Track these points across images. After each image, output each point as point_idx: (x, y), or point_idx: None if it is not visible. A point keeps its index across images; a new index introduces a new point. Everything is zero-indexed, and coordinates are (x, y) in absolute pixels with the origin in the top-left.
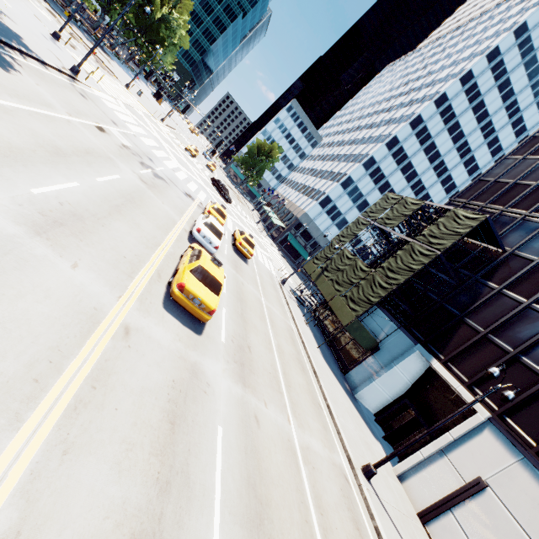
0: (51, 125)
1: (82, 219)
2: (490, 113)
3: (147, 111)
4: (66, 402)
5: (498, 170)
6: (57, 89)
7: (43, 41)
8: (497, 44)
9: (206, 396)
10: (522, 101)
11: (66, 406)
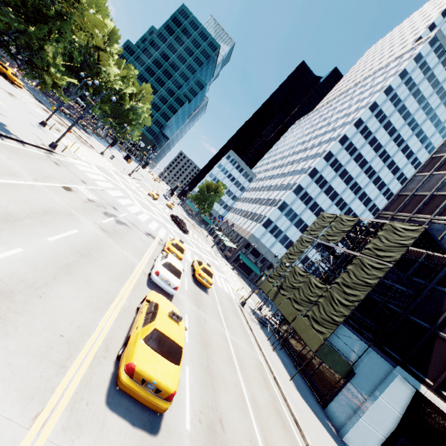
0: (10, 191)
1: (10, 295)
2: (383, 144)
3: (117, 169)
4: None
5: (412, 185)
6: (30, 161)
7: (29, 127)
8: (374, 100)
9: None
10: (404, 134)
11: None
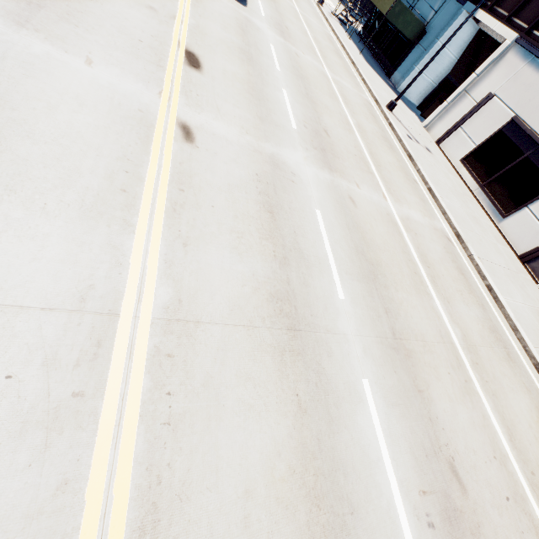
0: None
1: None
2: None
3: None
4: (189, 3)
5: None
6: None
7: None
8: None
9: (259, 32)
10: None
11: (190, 4)
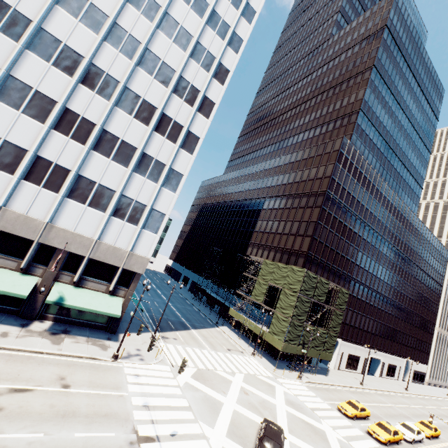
0: None
1: None
2: None
3: None
4: None
5: (318, 232)
6: None
7: None
8: None
9: None
10: None
11: None
